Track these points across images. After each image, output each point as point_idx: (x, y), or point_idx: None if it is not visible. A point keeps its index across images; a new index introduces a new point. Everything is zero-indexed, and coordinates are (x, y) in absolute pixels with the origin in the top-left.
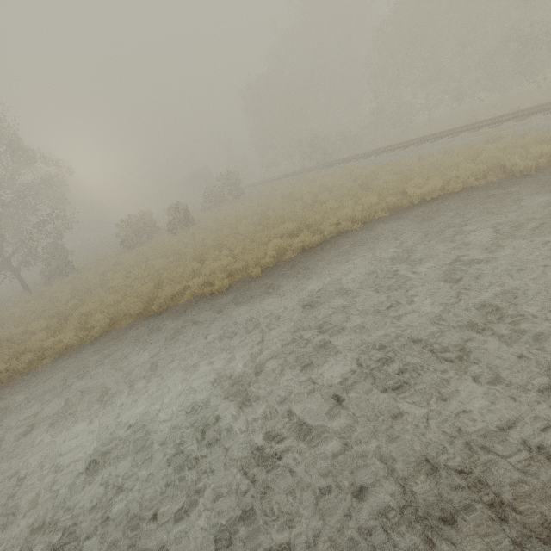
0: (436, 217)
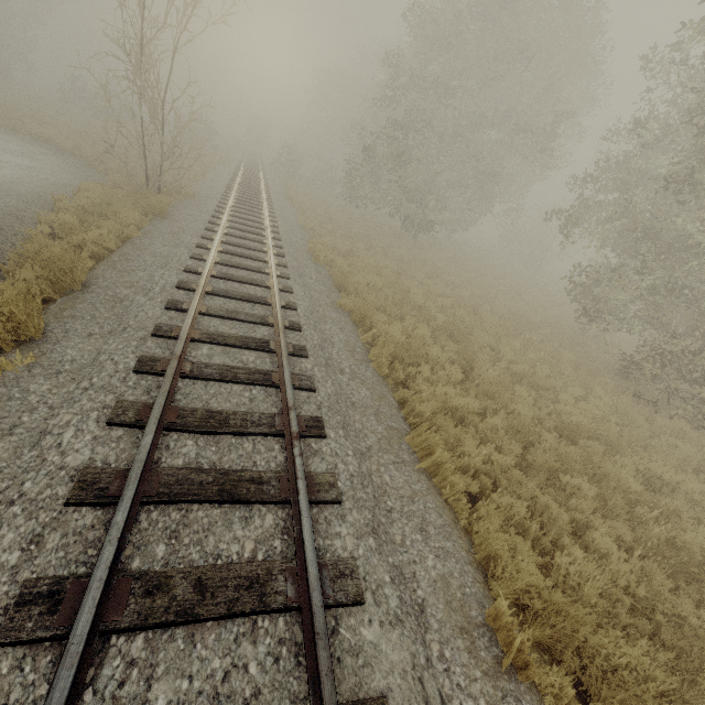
0: (18, 143)
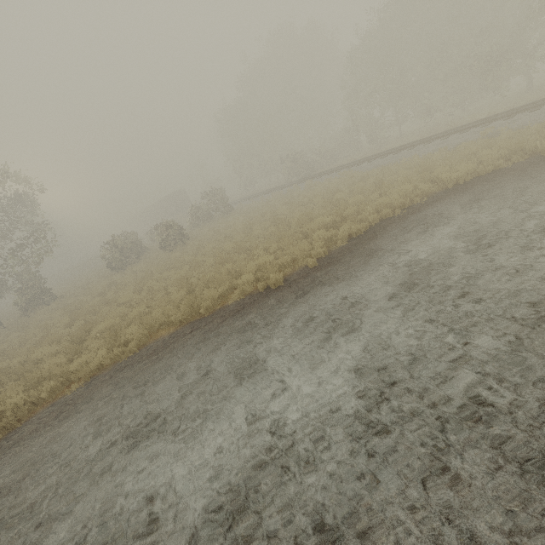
0: (486, 193)
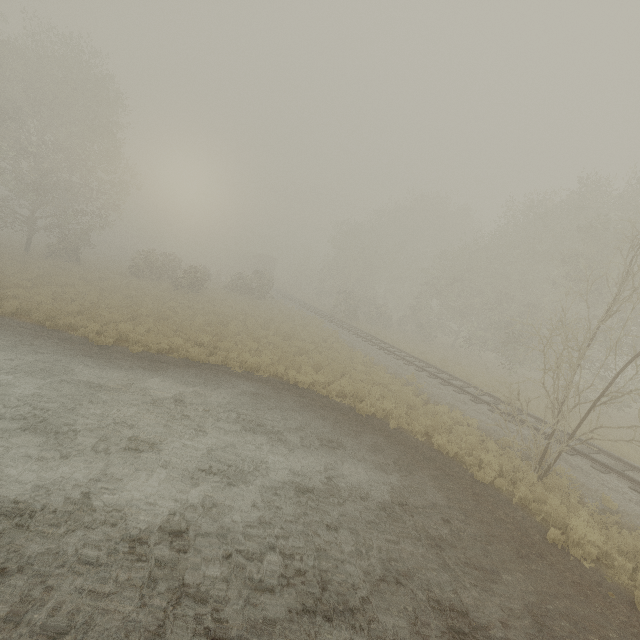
0: (272, 397)
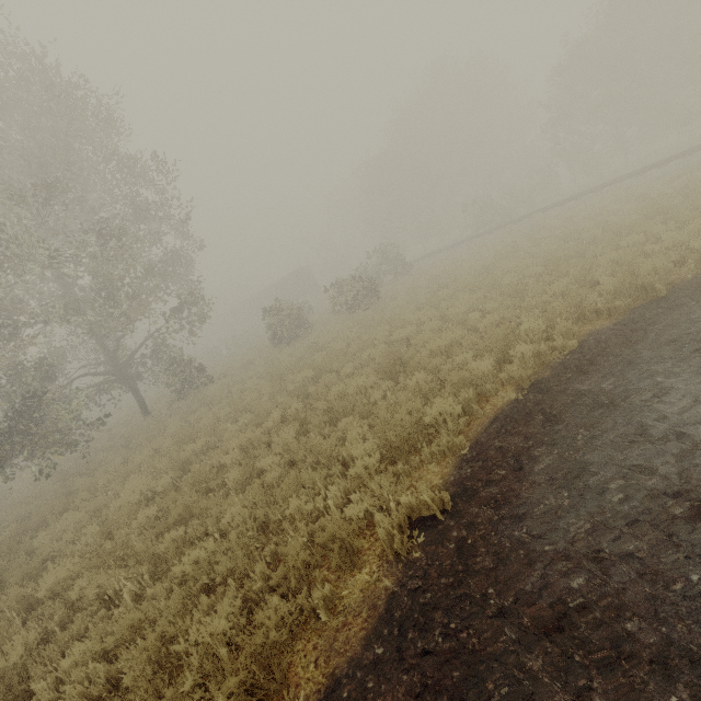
0: None
